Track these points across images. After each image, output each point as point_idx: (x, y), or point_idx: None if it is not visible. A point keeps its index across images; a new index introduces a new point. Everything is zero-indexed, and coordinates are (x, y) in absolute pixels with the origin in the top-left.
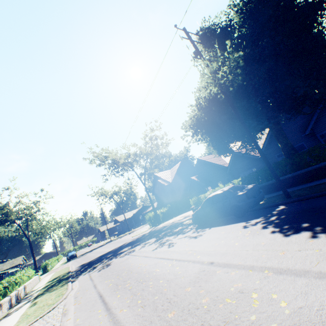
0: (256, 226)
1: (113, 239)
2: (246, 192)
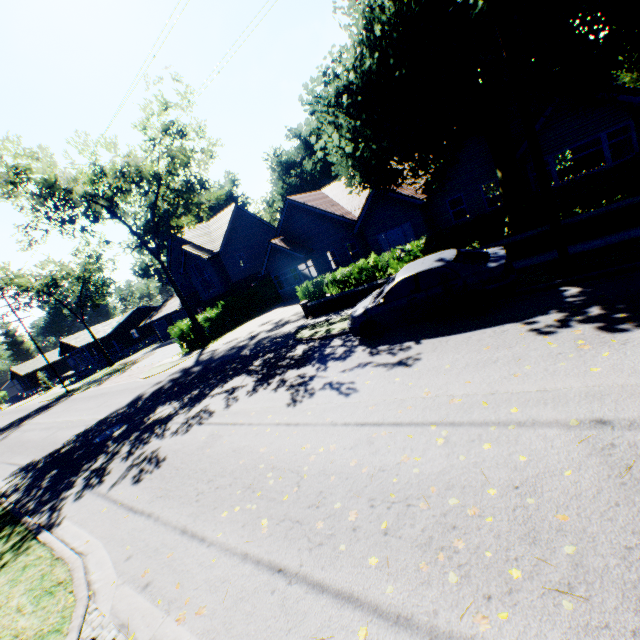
0: (582, 330)
1: (74, 390)
2: (506, 263)
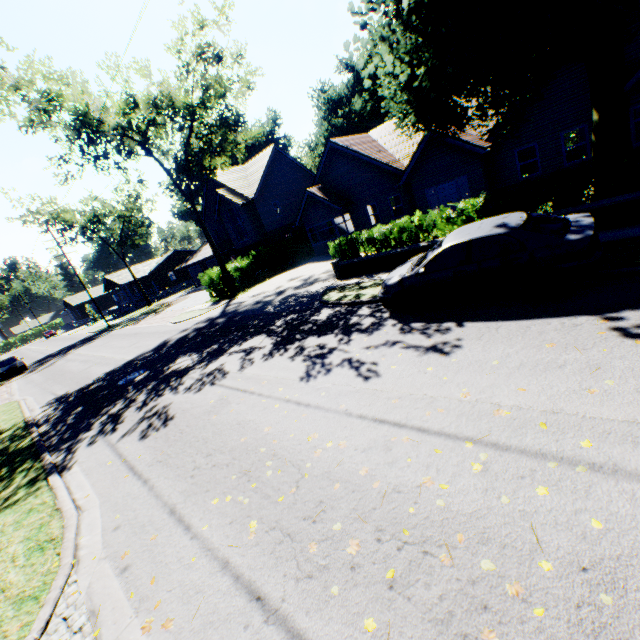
0: None
1: (114, 325)
2: (593, 236)
